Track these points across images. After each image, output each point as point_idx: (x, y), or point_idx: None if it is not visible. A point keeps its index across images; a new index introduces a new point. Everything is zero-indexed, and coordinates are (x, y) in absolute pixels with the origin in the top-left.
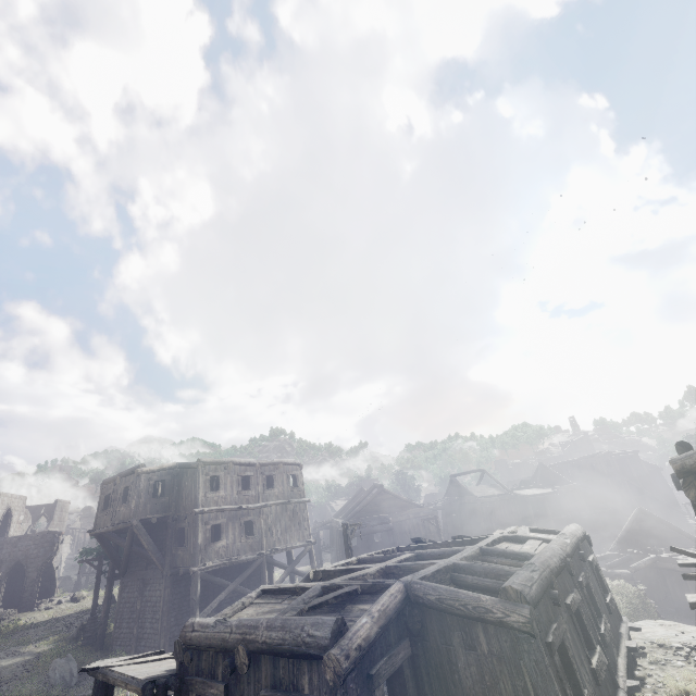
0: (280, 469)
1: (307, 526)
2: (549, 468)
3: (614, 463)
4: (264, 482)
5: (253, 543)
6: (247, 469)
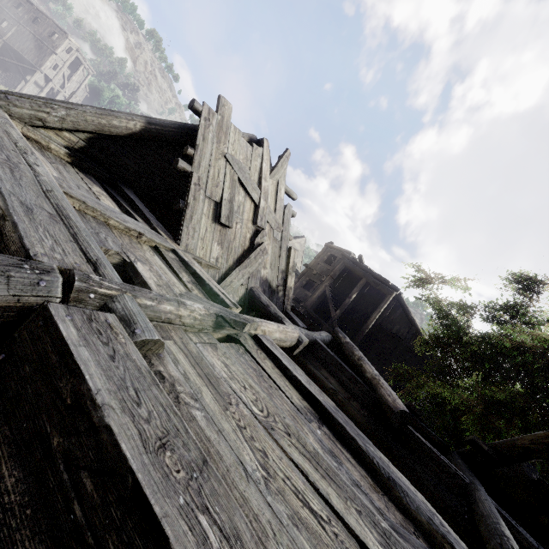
0: (49, 23)
1: (43, 62)
2: (295, 238)
3: (336, 266)
4: (32, 17)
5: (2, 31)
6: (27, 4)
